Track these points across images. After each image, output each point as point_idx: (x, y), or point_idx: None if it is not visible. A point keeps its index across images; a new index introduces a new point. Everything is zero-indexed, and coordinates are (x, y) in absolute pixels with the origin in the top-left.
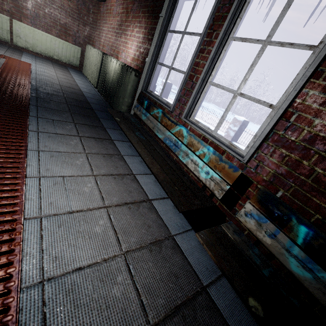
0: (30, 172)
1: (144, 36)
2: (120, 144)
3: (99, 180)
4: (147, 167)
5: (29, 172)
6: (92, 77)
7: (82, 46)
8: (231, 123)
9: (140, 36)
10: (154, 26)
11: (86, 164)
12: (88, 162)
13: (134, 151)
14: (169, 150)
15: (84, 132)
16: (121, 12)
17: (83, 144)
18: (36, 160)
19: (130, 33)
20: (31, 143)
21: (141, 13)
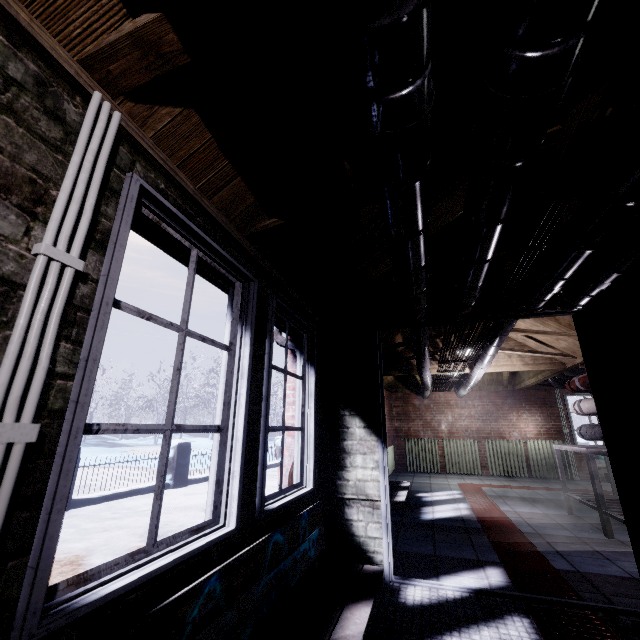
0: None
1: (544, 418)
2: None
3: None
4: None
5: None
6: (461, 467)
7: (393, 442)
8: None
9: (538, 419)
10: (554, 412)
11: None
12: None
13: None
14: None
15: None
16: (481, 405)
17: None
18: None
19: (515, 418)
20: None
21: (526, 405)
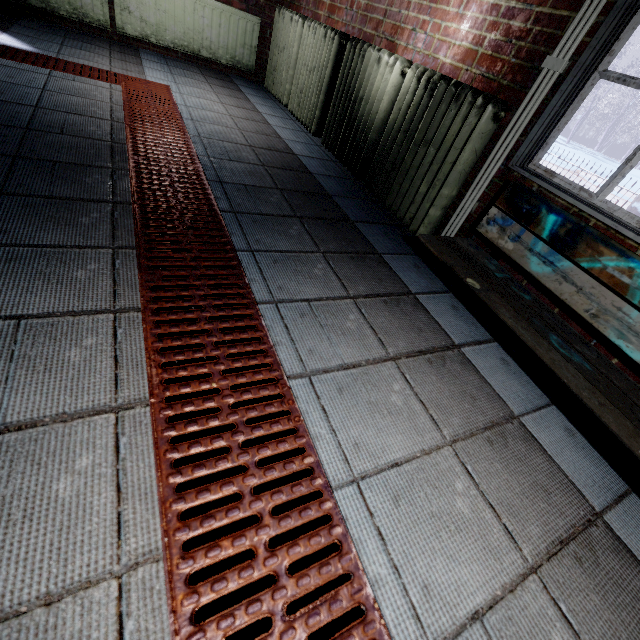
0: (401, 633)
1: None
2: (482, 360)
3: (558, 595)
4: (598, 459)
5: (396, 631)
6: (301, 103)
7: (263, 11)
8: (639, 198)
9: None
10: None
11: (481, 506)
12: (479, 491)
13: (525, 384)
14: (639, 383)
15: (390, 335)
16: None
17: (421, 398)
18: (377, 543)
19: None
20: (321, 444)
21: None
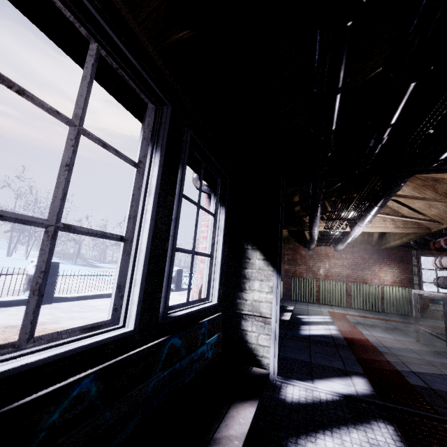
0: None
1: (400, 271)
2: None
3: None
4: None
5: None
6: (331, 300)
7: (283, 279)
8: None
9: (395, 271)
10: (409, 267)
11: None
12: None
13: None
14: None
15: None
16: (352, 258)
17: None
18: None
19: (377, 269)
20: None
21: (387, 261)
